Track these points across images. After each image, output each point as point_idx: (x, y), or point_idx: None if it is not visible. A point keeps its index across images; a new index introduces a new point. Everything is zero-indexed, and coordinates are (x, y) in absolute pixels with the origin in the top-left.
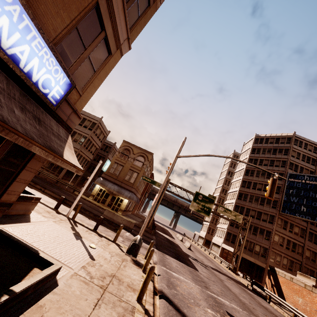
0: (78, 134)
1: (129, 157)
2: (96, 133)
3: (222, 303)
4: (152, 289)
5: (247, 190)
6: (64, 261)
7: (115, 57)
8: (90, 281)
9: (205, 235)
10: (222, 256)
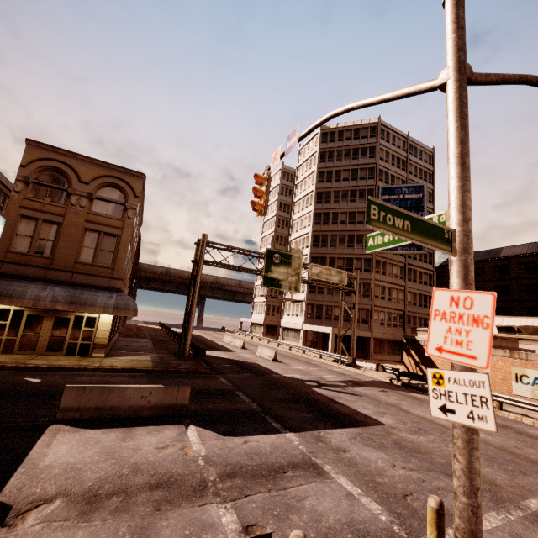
0: None
1: (70, 193)
2: None
3: None
4: None
5: (325, 229)
6: None
7: None
8: None
9: (264, 319)
10: (306, 343)
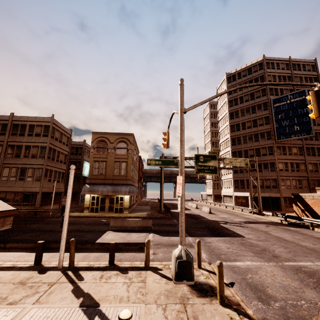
0: (32, 147)
1: (108, 148)
2: (55, 138)
3: (313, 272)
4: None
5: (238, 133)
6: None
7: None
8: None
9: (212, 191)
10: (237, 203)
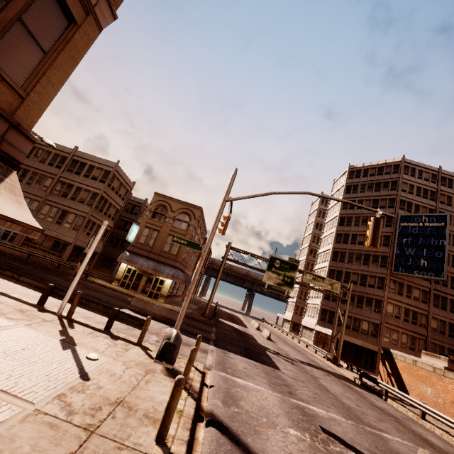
0: (84, 191)
1: (166, 216)
2: (113, 187)
3: (314, 415)
4: (192, 413)
5: (344, 247)
6: (20, 391)
7: (86, 29)
8: (64, 421)
9: (292, 316)
10: (317, 343)
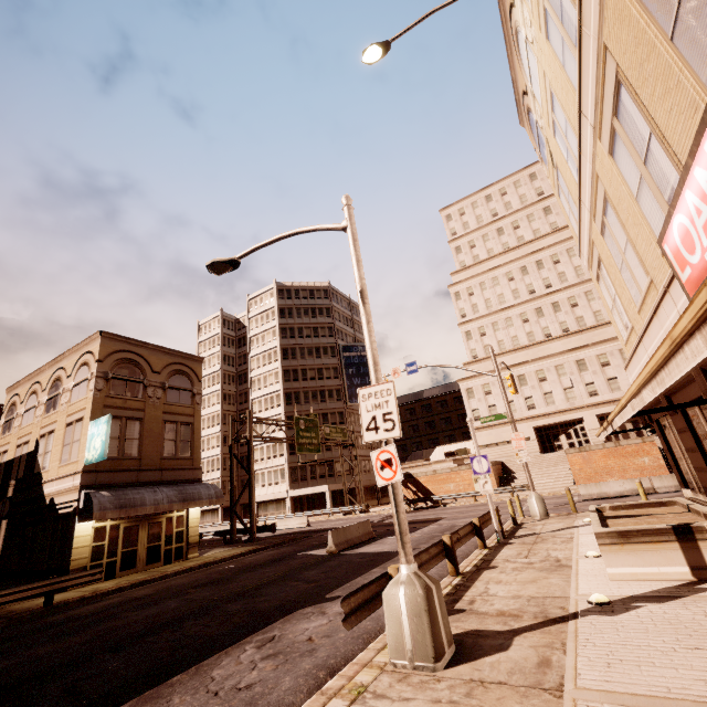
0: None
1: (147, 385)
2: None
3: None
4: None
5: (297, 386)
6: None
7: None
8: None
9: None
10: (294, 511)
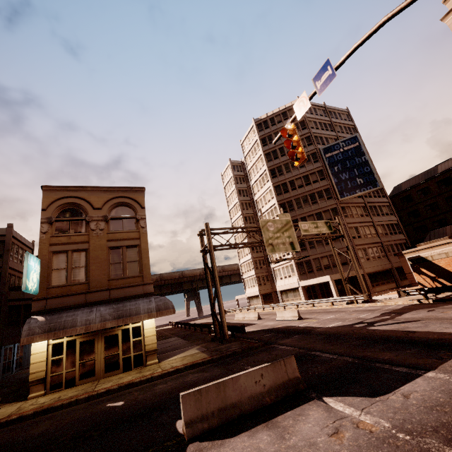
0: None
1: (89, 221)
2: None
3: None
4: None
5: (288, 196)
6: None
7: None
8: None
9: (259, 289)
10: (308, 298)
